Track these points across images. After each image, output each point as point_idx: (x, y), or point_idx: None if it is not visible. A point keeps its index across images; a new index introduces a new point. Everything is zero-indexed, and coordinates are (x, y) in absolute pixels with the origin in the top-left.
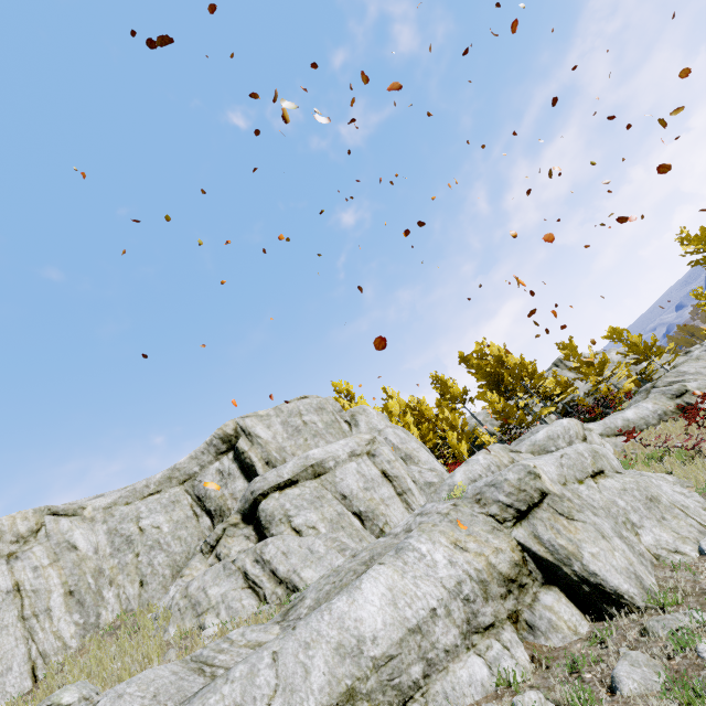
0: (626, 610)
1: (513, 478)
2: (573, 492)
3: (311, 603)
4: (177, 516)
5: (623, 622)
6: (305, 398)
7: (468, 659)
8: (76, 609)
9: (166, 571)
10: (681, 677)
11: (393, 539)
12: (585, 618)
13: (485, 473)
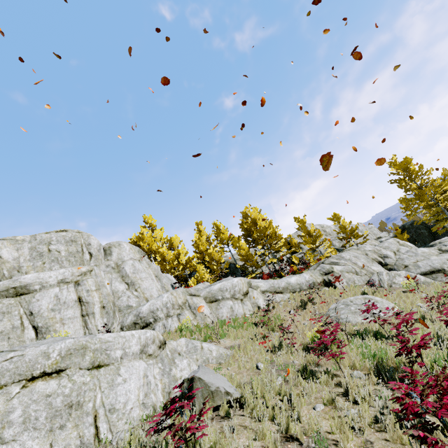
0: None
1: None
2: None
3: None
4: None
5: None
6: (63, 231)
7: None
8: None
9: None
10: None
11: None
12: None
13: (162, 308)
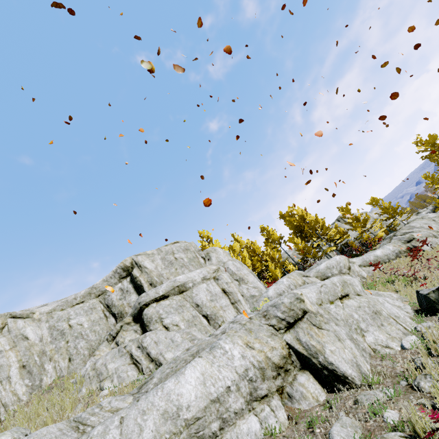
0: (348, 386)
1: (287, 301)
2: (325, 310)
3: (156, 381)
4: (93, 317)
5: (346, 394)
6: (176, 243)
7: (249, 417)
8: (27, 376)
9: (85, 352)
10: (370, 435)
11: (213, 339)
12: (324, 391)
13: (287, 290)
